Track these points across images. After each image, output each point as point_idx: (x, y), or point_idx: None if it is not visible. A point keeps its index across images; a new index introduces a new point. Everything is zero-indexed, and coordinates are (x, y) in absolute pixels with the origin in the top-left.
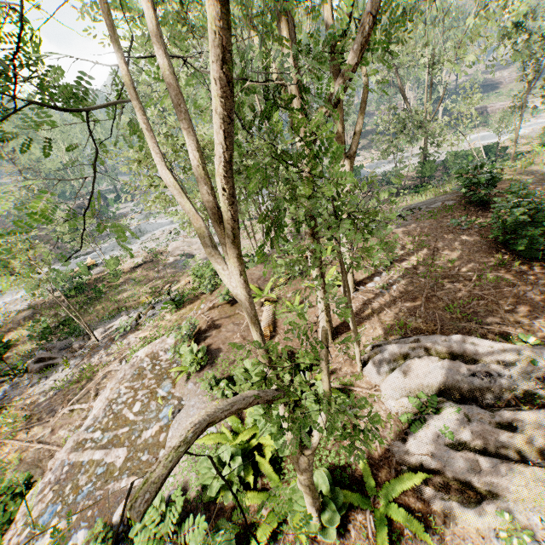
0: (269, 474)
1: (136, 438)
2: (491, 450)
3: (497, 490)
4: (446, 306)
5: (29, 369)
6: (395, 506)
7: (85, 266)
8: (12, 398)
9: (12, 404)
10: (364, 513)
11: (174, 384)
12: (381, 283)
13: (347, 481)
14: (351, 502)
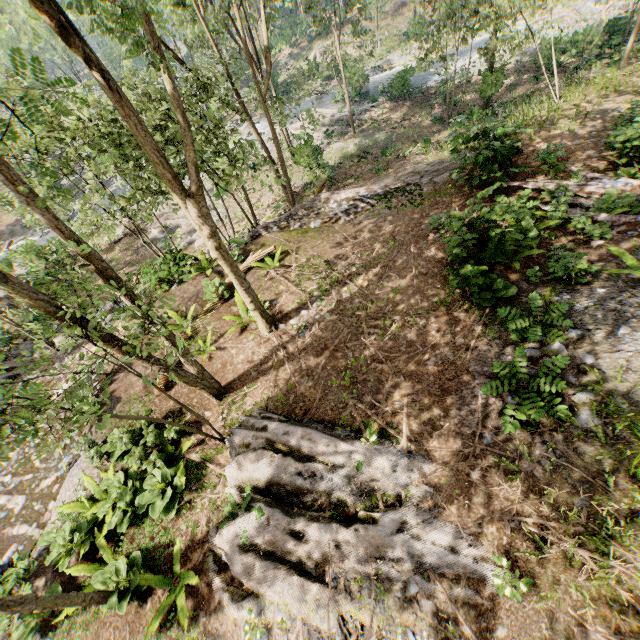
0: (103, 548)
1: (36, 487)
2: (278, 552)
3: (258, 592)
4: (346, 366)
5: None
6: (183, 590)
7: (57, 245)
8: None
9: None
10: (164, 589)
11: (80, 431)
12: (302, 321)
13: (160, 562)
14: (149, 584)
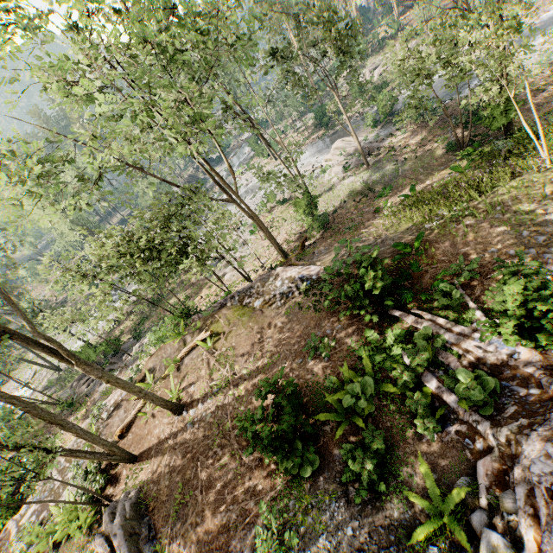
0: (51, 548)
1: (66, 475)
2: None
3: None
4: (188, 479)
5: (106, 369)
6: None
7: None
8: (94, 390)
9: (87, 398)
10: None
11: None
12: (193, 415)
13: None
14: None
